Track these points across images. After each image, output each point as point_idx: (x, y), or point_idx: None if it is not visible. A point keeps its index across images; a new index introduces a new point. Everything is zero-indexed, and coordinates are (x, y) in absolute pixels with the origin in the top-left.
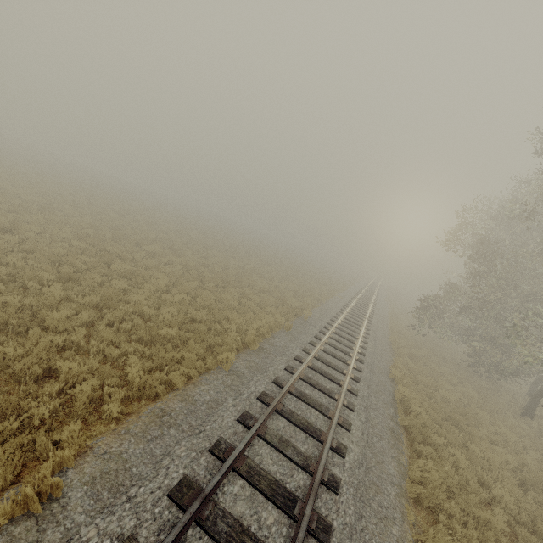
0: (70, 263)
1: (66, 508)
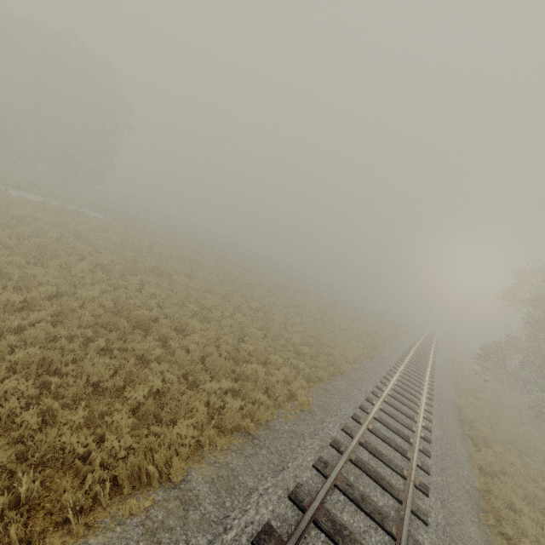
0: (231, 300)
1: (315, 411)
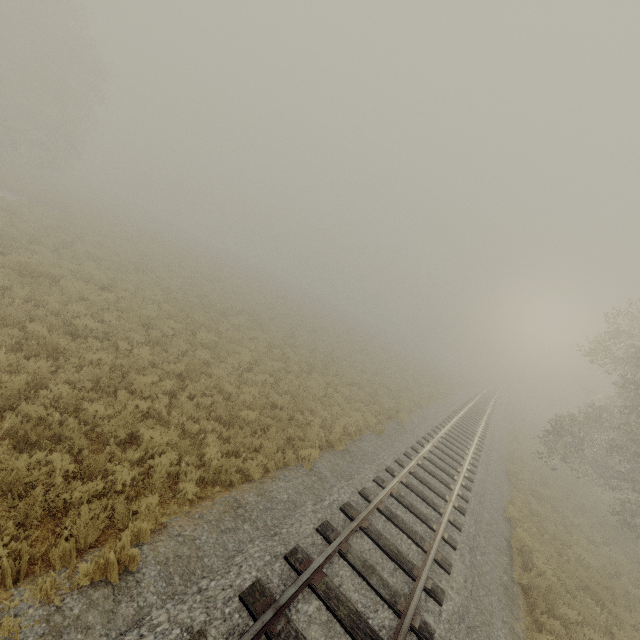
0: (159, 327)
1: (140, 584)
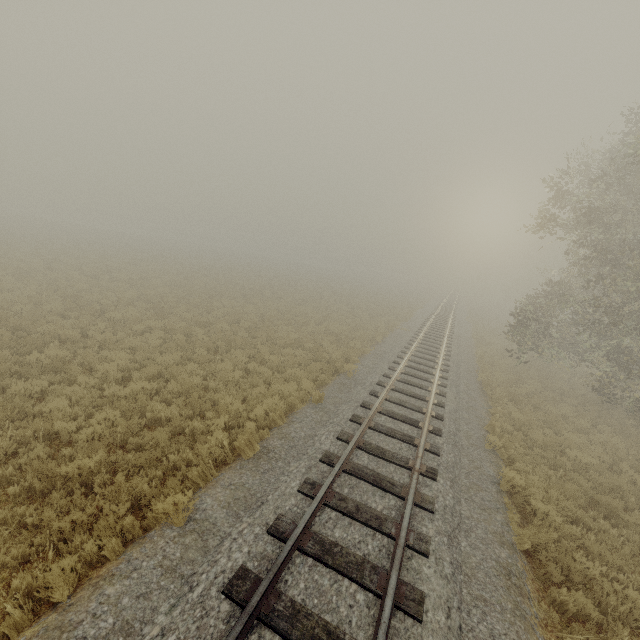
0: None
1: None
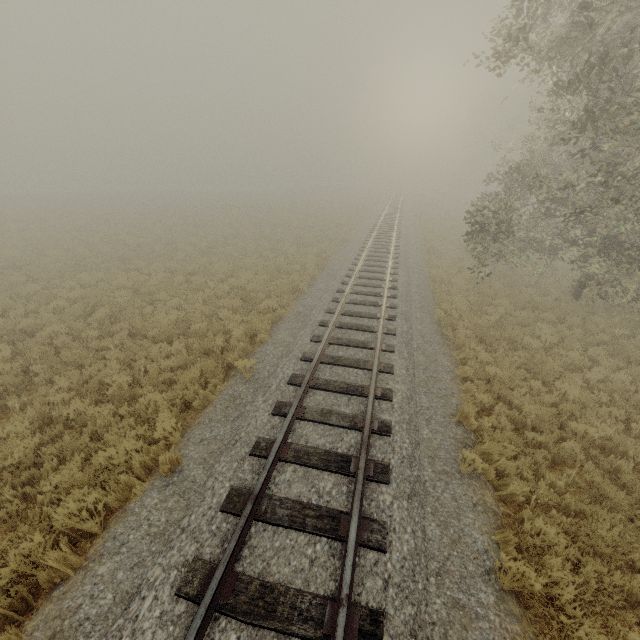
0: None
1: None
